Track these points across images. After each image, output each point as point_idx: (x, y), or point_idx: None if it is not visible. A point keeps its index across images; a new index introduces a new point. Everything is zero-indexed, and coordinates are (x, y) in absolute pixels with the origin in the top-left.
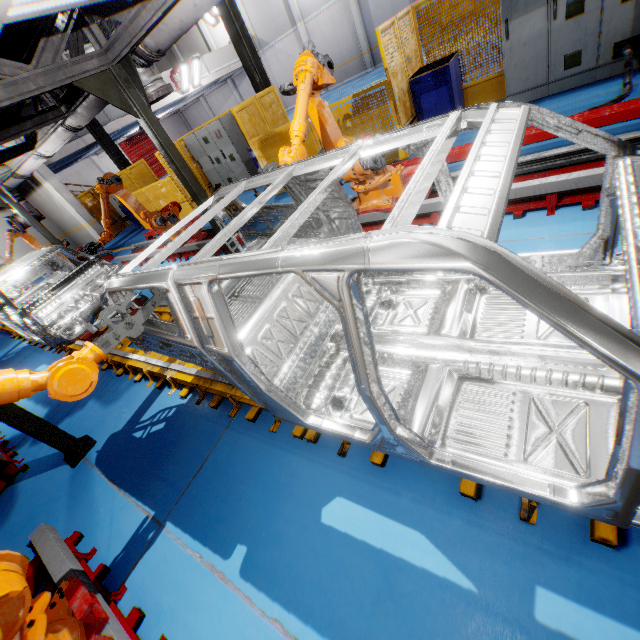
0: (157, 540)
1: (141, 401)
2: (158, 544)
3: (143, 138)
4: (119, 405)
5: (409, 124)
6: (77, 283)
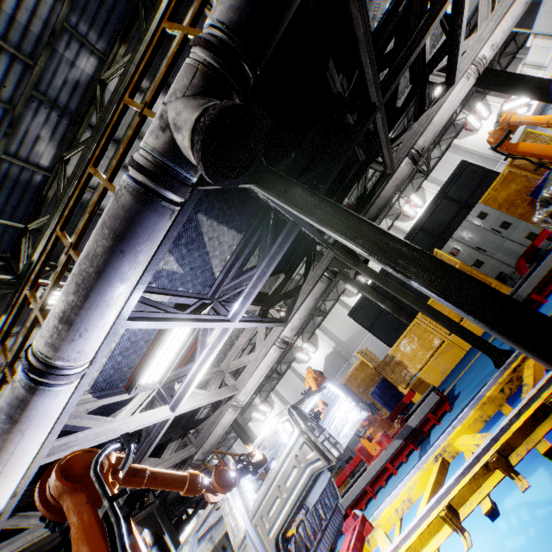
0: (416, 458)
1: None
2: (415, 460)
3: None
4: None
5: None
6: None
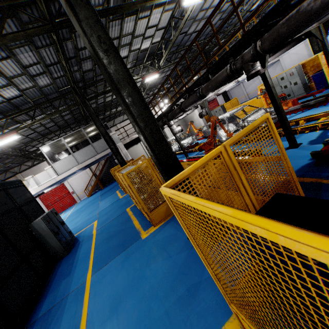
0: None
1: (318, 134)
2: None
3: (212, 102)
4: (302, 138)
5: None
6: (257, 113)
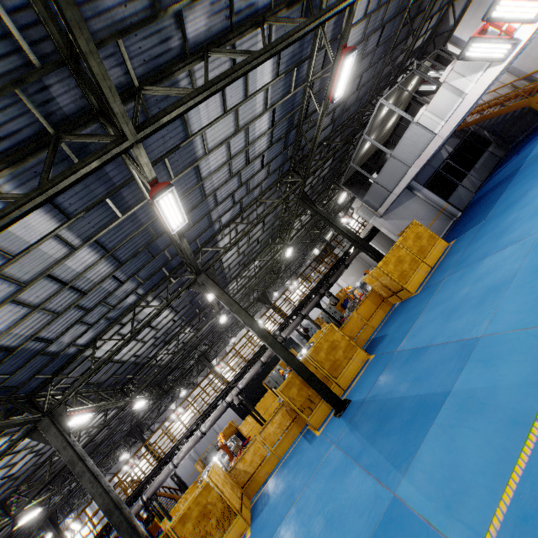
0: None
1: None
2: None
3: None
4: None
5: (241, 496)
6: None
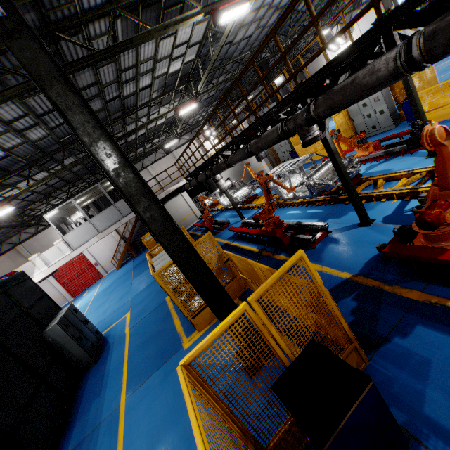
0: None
1: (395, 206)
2: None
3: None
4: (377, 209)
5: None
6: (327, 167)
